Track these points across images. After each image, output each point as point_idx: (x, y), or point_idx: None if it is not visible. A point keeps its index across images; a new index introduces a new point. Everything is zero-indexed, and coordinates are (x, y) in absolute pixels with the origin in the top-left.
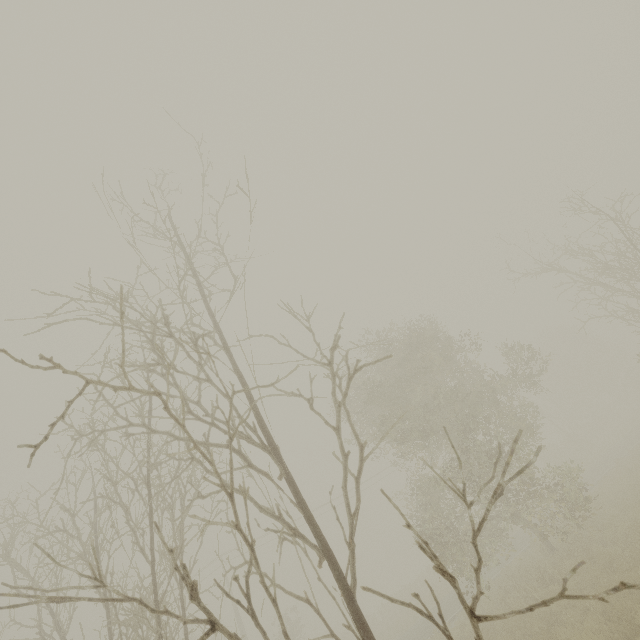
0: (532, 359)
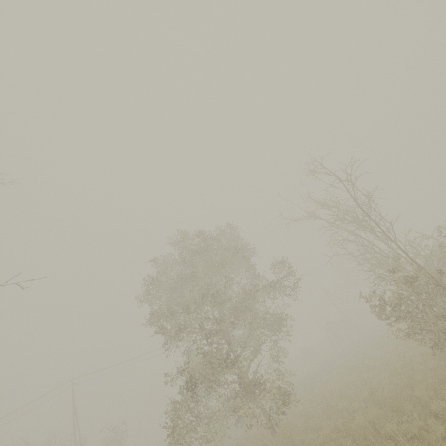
0: (289, 275)
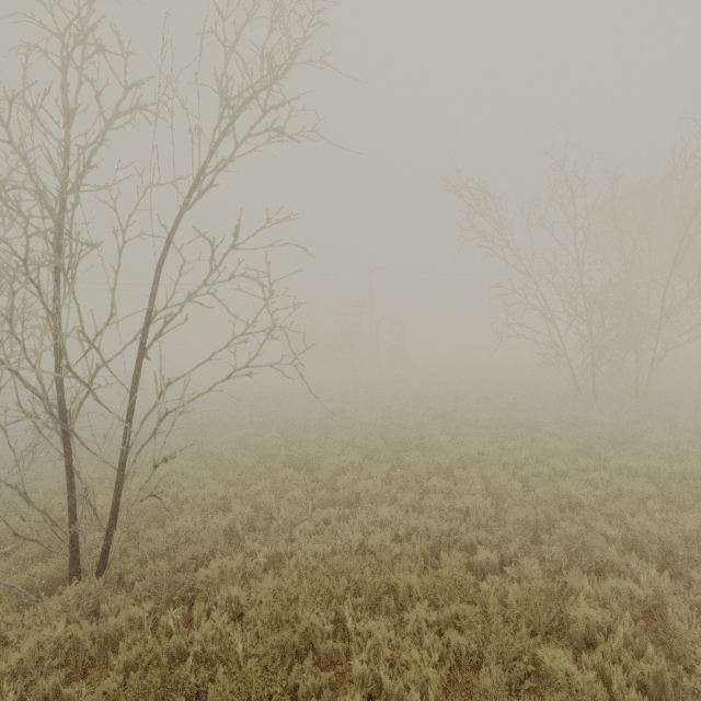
0: None
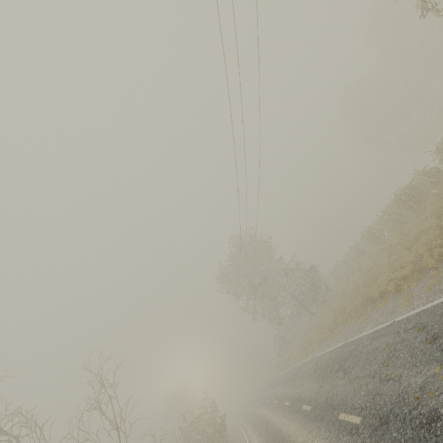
0: None
